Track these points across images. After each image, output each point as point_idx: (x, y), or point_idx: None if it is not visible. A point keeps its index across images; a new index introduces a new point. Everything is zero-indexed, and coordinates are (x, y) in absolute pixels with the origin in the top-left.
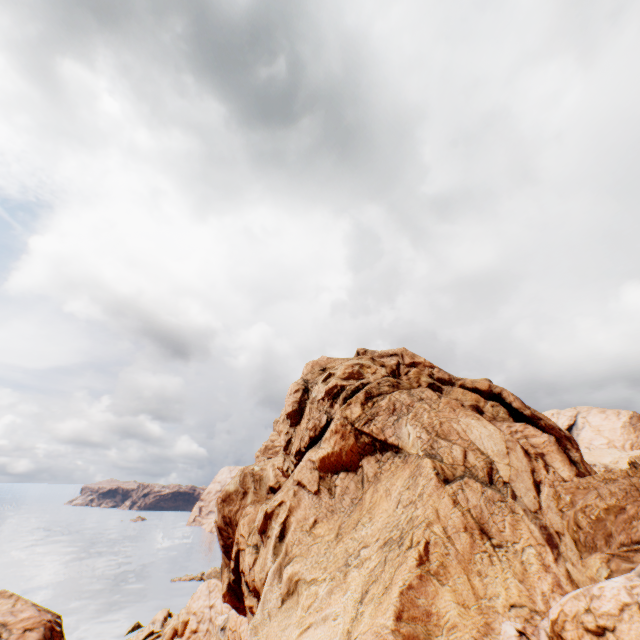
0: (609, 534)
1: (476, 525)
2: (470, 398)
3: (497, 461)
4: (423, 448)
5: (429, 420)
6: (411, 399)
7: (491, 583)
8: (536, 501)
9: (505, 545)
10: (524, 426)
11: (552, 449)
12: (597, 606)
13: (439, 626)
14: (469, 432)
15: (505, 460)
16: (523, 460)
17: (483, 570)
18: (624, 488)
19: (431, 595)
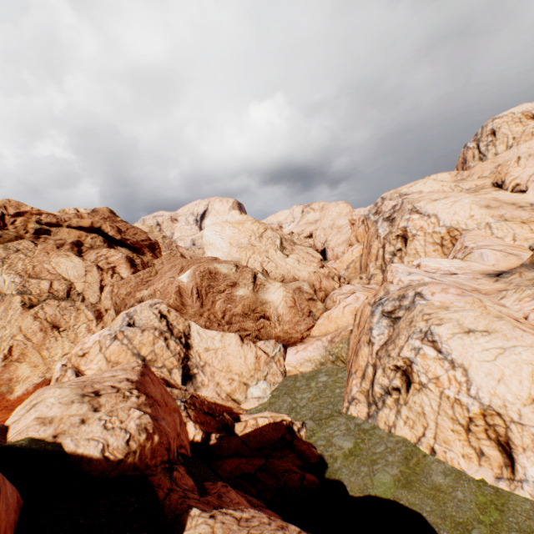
0: (127, 304)
1: (51, 325)
2: (74, 236)
3: (77, 282)
4: (17, 289)
5: (24, 267)
6: (8, 253)
7: (55, 350)
8: (99, 297)
9: (69, 328)
10: (109, 251)
11: (123, 262)
12: (86, 346)
13: (19, 381)
14: (58, 268)
15: (83, 280)
16: (97, 276)
17: (51, 346)
18: (138, 282)
19: (14, 371)
